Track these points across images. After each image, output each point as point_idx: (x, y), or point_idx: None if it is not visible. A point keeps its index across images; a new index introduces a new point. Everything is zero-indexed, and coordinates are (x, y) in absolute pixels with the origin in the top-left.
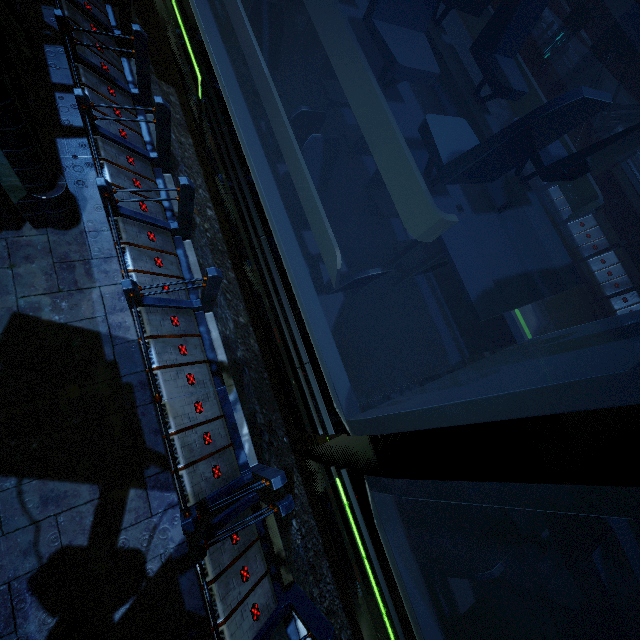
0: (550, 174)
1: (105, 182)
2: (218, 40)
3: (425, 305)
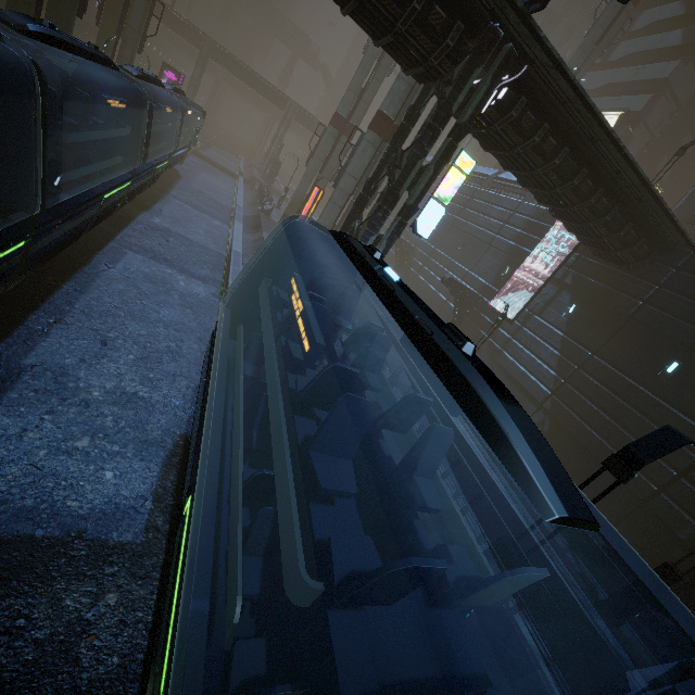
0: None
1: None
2: None
3: None
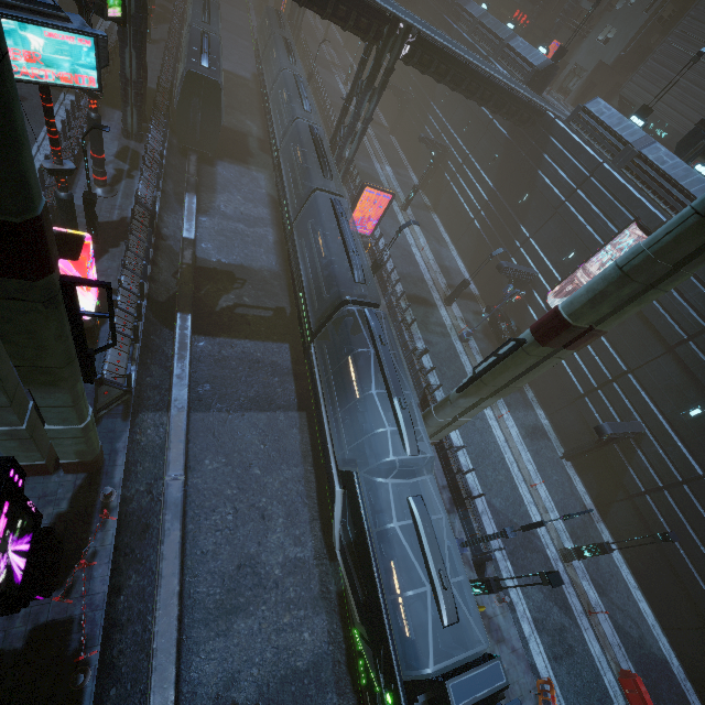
0: None
1: None
2: None
3: None
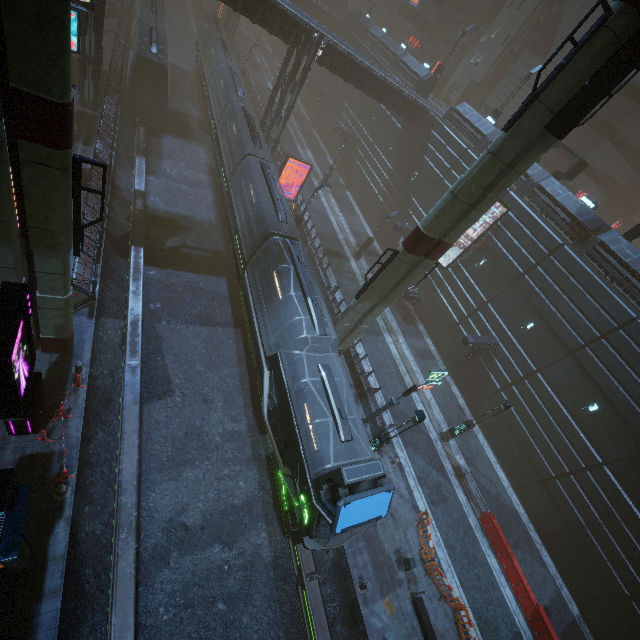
0: None
1: None
2: None
3: None
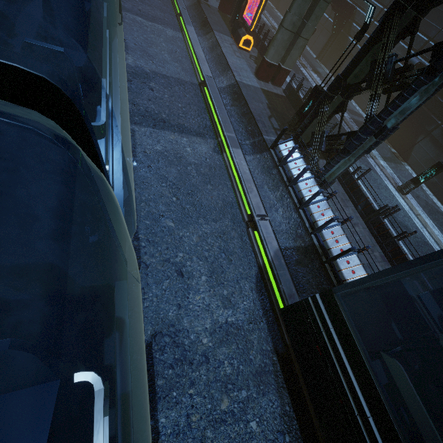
0: None
1: None
2: None
3: None
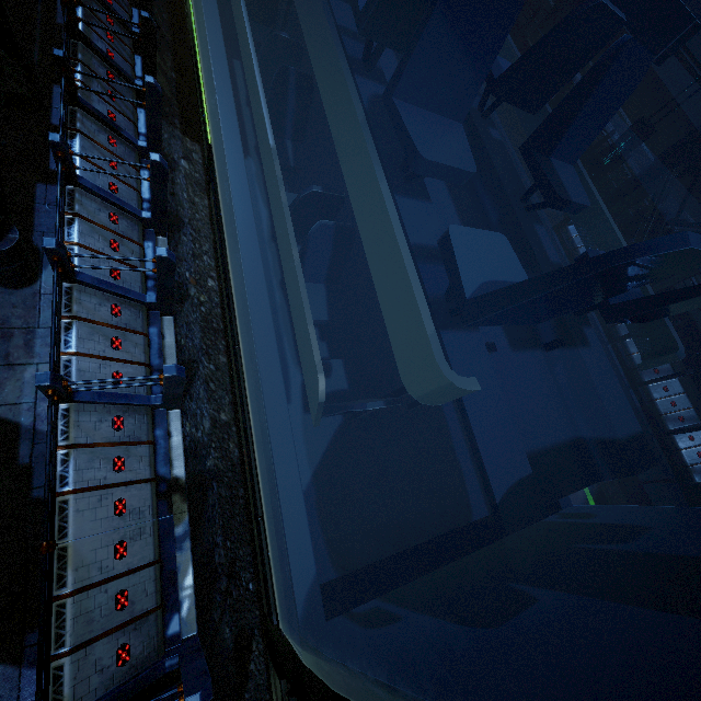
0: (617, 316)
1: (55, 244)
2: (230, 102)
3: (448, 435)
